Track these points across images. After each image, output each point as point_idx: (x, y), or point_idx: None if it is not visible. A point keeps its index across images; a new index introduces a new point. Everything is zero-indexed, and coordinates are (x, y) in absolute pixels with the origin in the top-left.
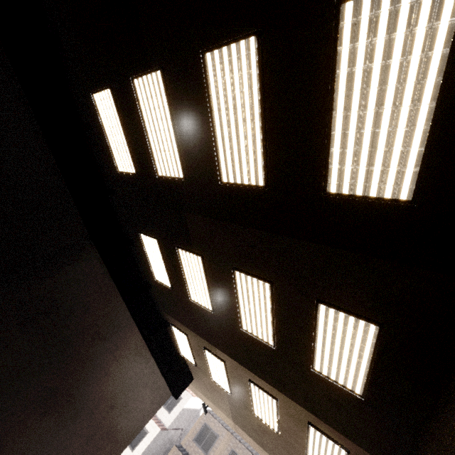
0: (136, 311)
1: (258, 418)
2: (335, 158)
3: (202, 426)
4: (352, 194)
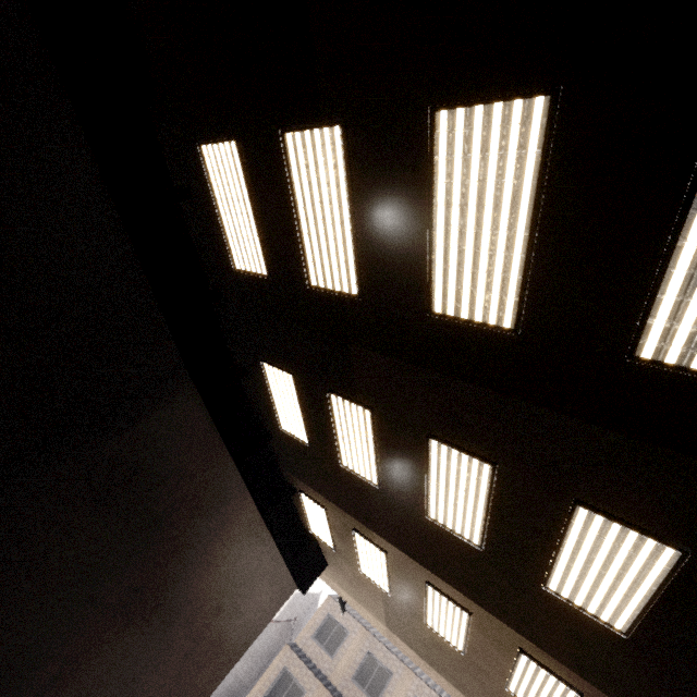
0: (251, 473)
1: (432, 630)
2: (665, 308)
3: (325, 618)
4: (683, 366)
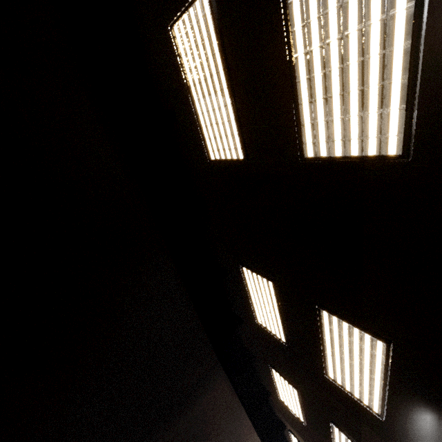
0: (258, 422)
1: None
2: None
3: None
4: None
